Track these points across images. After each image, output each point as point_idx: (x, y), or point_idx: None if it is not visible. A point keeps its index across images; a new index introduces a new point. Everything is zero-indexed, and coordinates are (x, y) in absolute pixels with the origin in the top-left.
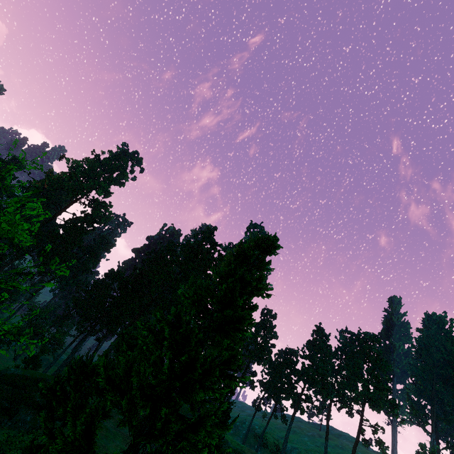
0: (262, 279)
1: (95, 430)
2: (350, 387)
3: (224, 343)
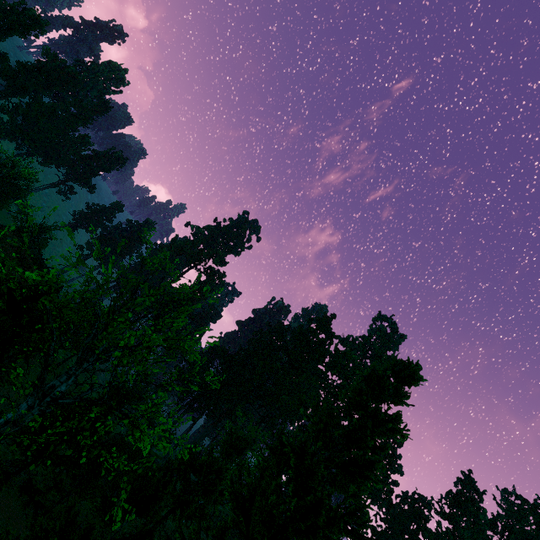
0: (398, 419)
1: None
2: None
3: (350, 489)
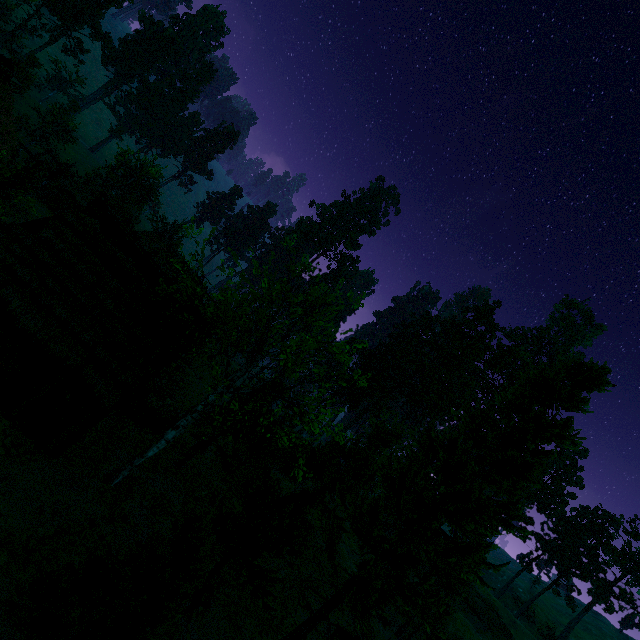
0: (568, 425)
1: (379, 513)
2: None
3: (503, 486)
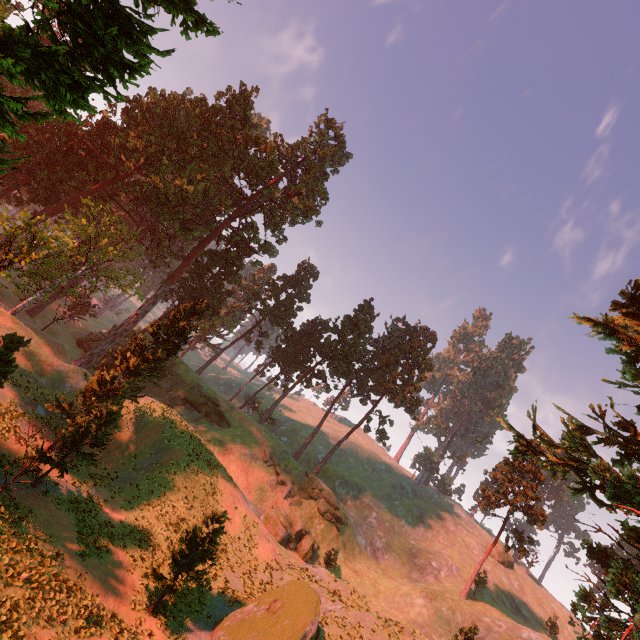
0: None
1: None
2: (375, 376)
3: None
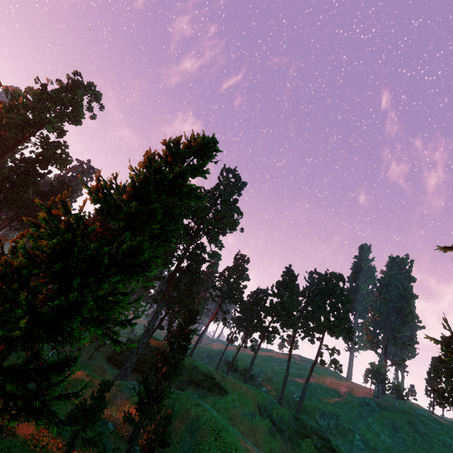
0: (185, 175)
1: None
2: (313, 319)
3: (126, 236)
